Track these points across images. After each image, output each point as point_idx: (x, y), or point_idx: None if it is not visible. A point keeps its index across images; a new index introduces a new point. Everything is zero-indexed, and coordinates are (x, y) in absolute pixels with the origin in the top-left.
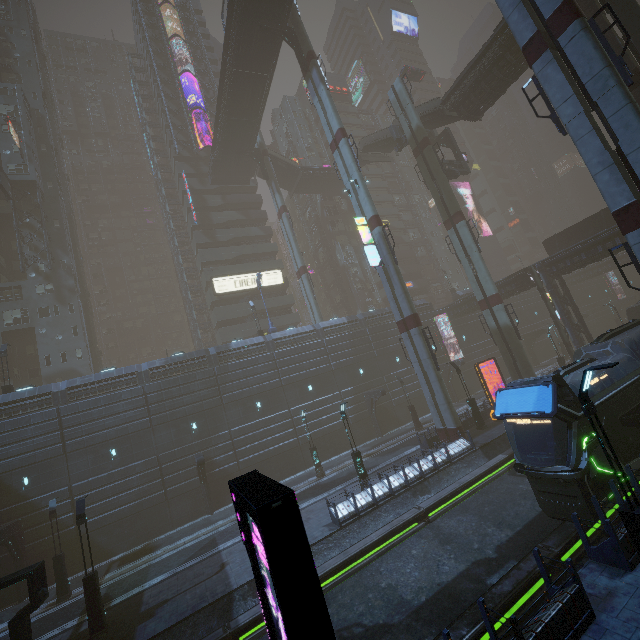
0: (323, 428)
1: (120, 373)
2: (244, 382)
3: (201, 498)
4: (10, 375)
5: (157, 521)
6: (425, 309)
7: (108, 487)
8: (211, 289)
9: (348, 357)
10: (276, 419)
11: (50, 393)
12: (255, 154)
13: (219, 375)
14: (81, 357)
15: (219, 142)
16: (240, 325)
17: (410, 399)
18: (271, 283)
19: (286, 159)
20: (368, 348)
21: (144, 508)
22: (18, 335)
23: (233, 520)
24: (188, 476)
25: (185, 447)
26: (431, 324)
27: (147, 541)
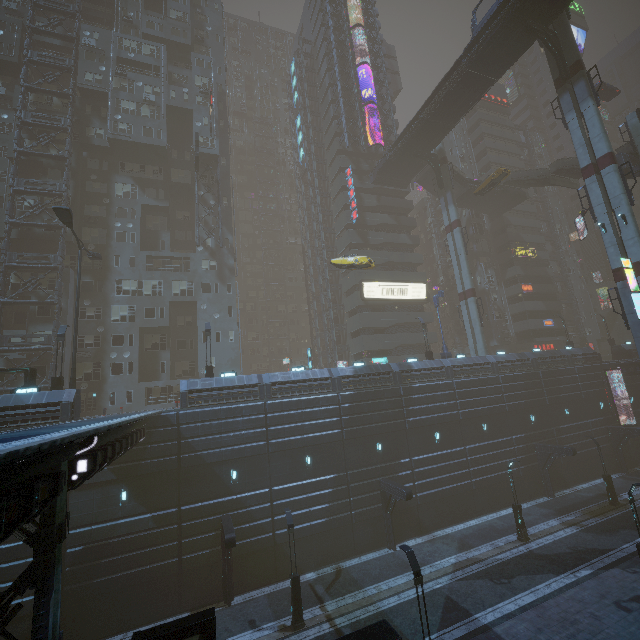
0: (495, 475)
1: (316, 375)
2: (426, 408)
3: (381, 528)
4: (168, 344)
5: (341, 544)
6: (593, 359)
7: (303, 497)
8: (359, 292)
9: (520, 399)
10: (453, 455)
11: (256, 385)
12: (433, 160)
13: (403, 396)
14: (232, 339)
15: (403, 142)
16: (382, 335)
17: (578, 459)
18: (414, 296)
19: (455, 169)
20: (540, 393)
21: (332, 527)
22: (177, 305)
23: (446, 573)
24: (372, 501)
25: (371, 469)
26: (601, 378)
27: (332, 564)
